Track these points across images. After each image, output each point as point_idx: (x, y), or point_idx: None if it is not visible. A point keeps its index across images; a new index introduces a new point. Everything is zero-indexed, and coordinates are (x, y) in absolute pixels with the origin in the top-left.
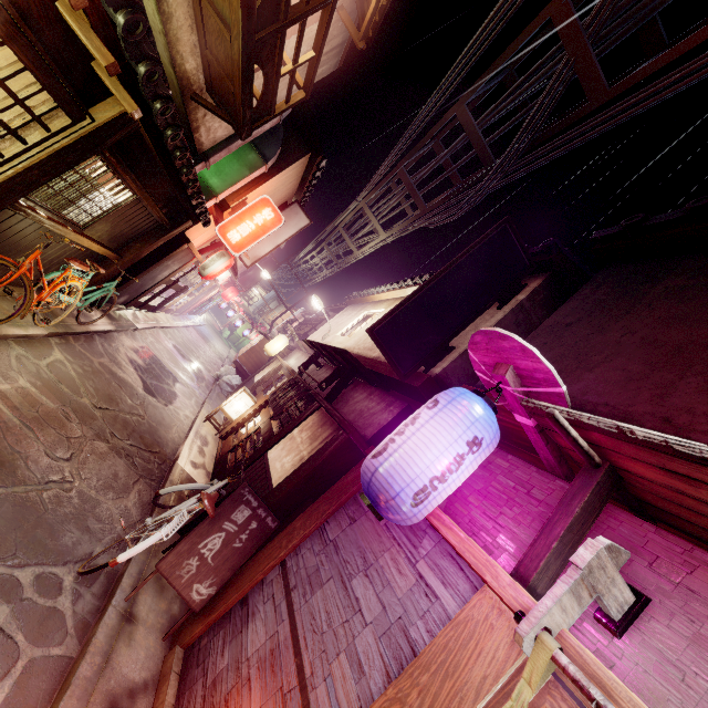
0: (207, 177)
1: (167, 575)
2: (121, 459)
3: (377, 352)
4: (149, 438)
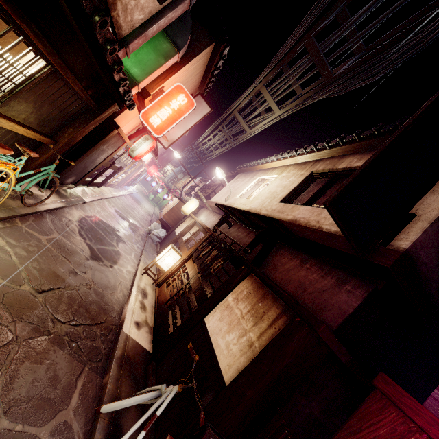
0: (128, 67)
1: None
2: (63, 350)
3: (291, 215)
4: (96, 308)
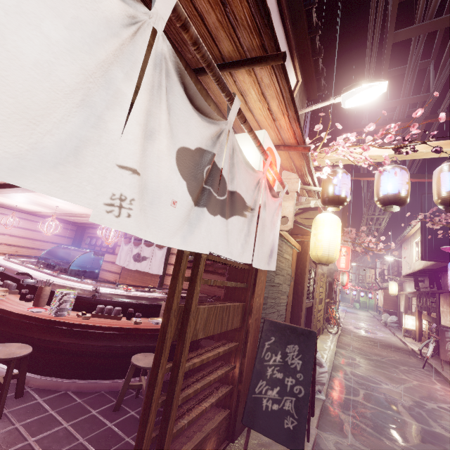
0: None
1: (446, 360)
2: (397, 352)
3: None
4: (395, 347)
